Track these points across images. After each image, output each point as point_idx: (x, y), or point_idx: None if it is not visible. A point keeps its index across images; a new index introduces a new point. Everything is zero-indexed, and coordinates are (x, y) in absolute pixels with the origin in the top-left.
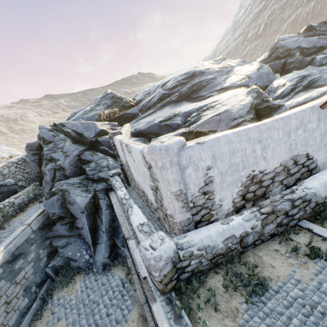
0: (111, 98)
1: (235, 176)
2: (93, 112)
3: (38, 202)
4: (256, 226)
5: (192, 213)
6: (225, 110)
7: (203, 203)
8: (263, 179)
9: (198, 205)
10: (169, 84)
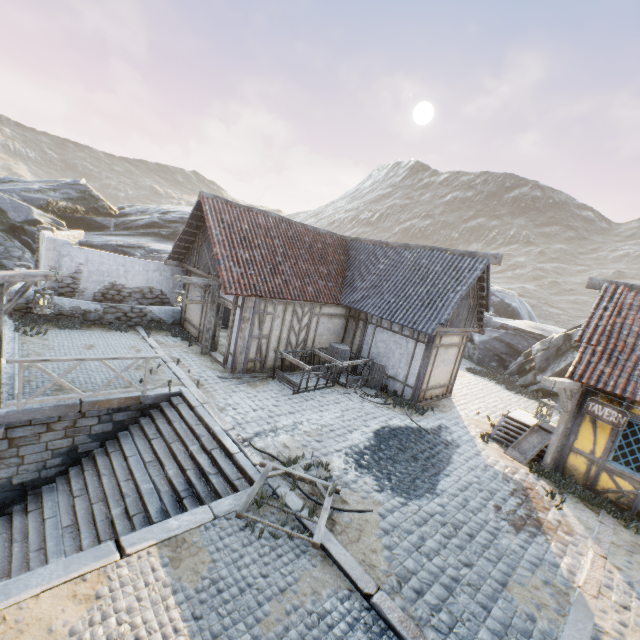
0: (80, 192)
1: (101, 278)
2: (41, 194)
3: None
4: (99, 310)
5: (60, 286)
6: (160, 255)
7: (70, 283)
8: (123, 290)
9: (66, 283)
10: (171, 215)
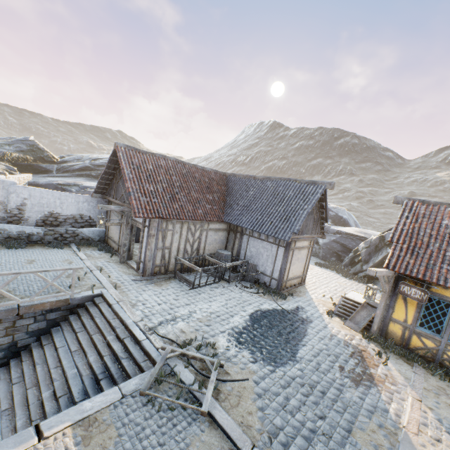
0: (29, 145)
1: (42, 209)
2: None
3: None
4: (40, 233)
5: (8, 216)
6: (89, 190)
7: (17, 214)
8: (59, 217)
9: (13, 213)
10: (99, 161)
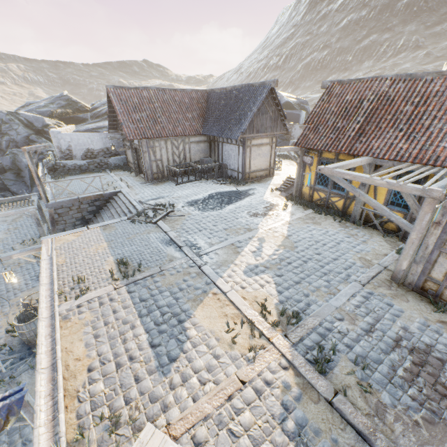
0: (66, 100)
1: (81, 147)
2: (46, 108)
3: None
4: (86, 164)
5: (64, 155)
6: None
7: (68, 153)
8: (94, 152)
9: (67, 153)
10: None
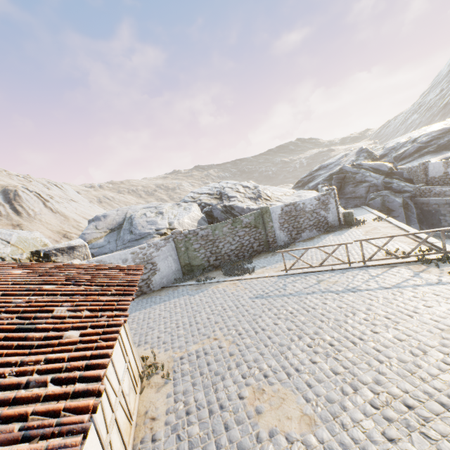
0: (365, 152)
1: None
2: (359, 161)
3: (347, 209)
4: None
5: None
6: None
7: None
8: None
9: None
10: (424, 139)
